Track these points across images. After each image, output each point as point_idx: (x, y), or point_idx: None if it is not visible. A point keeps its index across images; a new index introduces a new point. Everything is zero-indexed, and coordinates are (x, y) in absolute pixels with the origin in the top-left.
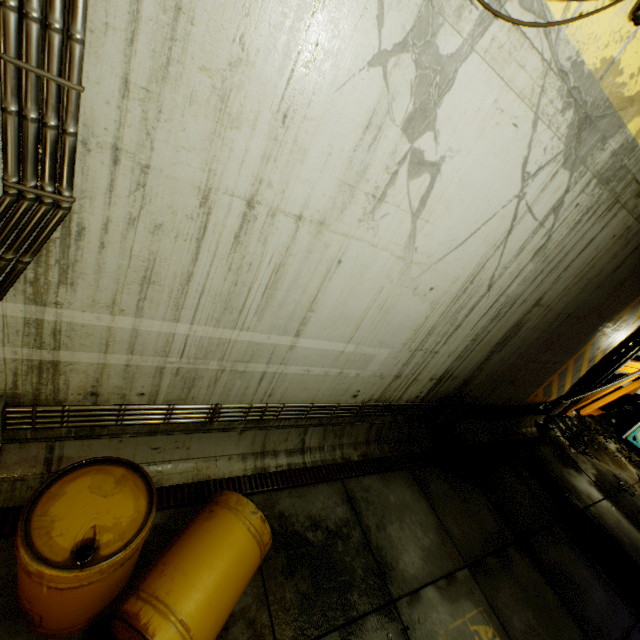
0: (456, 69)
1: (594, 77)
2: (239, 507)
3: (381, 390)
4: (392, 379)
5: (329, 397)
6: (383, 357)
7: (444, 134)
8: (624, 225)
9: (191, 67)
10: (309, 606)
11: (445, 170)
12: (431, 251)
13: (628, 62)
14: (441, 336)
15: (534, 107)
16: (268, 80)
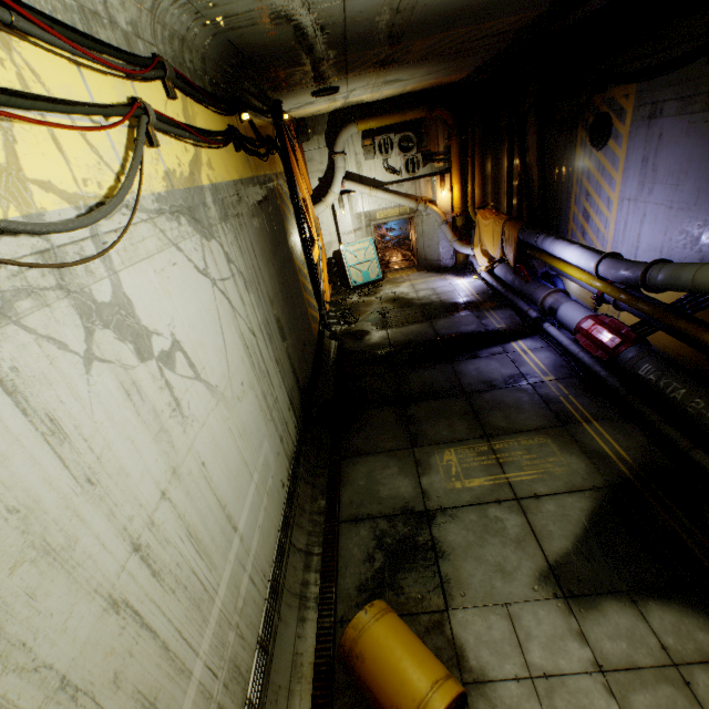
0: (123, 293)
1: (170, 190)
2: (360, 627)
3: (285, 458)
4: (282, 445)
5: (279, 511)
6: (268, 447)
7: (158, 325)
8: (251, 217)
9: (3, 586)
10: (422, 578)
11: (180, 336)
12: (222, 373)
13: (171, 162)
14: (269, 389)
15: (170, 243)
16: (54, 489)
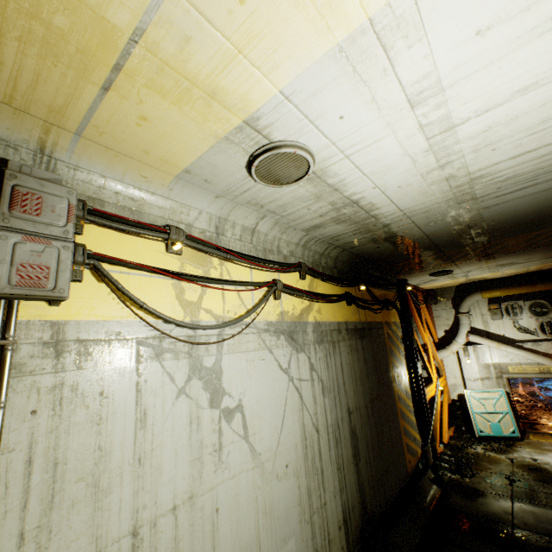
0: (220, 365)
1: (280, 320)
2: None
3: None
4: None
5: None
6: (294, 549)
7: (233, 390)
8: (347, 346)
9: (70, 486)
10: None
11: (245, 403)
12: (269, 445)
13: (287, 307)
14: (318, 488)
15: (265, 347)
16: (122, 451)
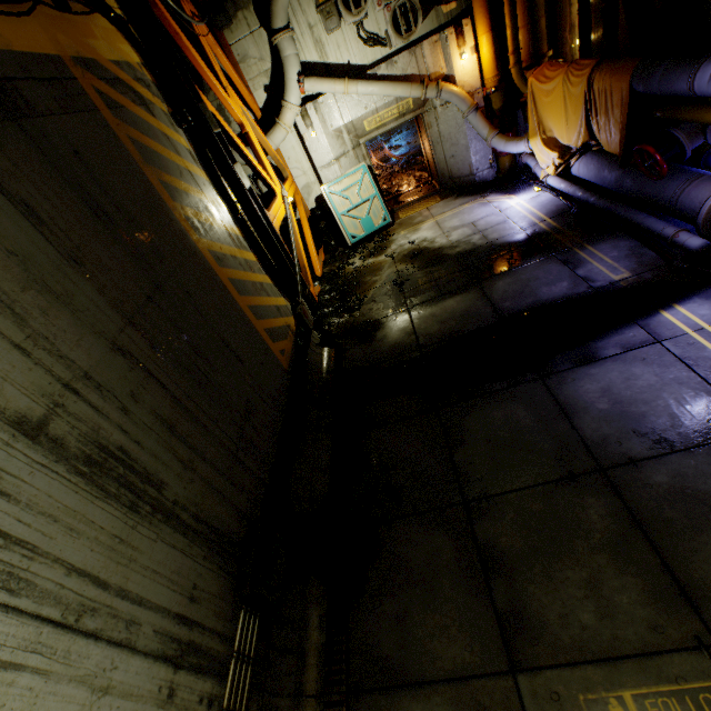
0: None
1: None
2: None
3: None
4: None
5: None
6: None
7: None
8: None
9: None
10: None
11: None
12: None
13: None
14: None
15: None
16: None
